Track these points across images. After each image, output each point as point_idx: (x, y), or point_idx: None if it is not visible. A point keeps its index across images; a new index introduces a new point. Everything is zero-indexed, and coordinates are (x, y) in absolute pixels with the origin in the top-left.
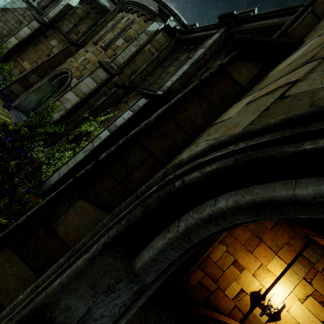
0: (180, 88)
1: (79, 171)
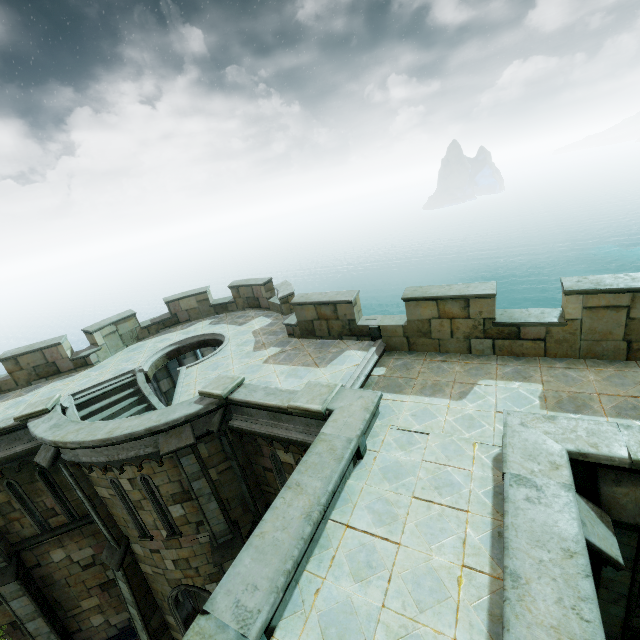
0: (4, 539)
1: (67, 639)
